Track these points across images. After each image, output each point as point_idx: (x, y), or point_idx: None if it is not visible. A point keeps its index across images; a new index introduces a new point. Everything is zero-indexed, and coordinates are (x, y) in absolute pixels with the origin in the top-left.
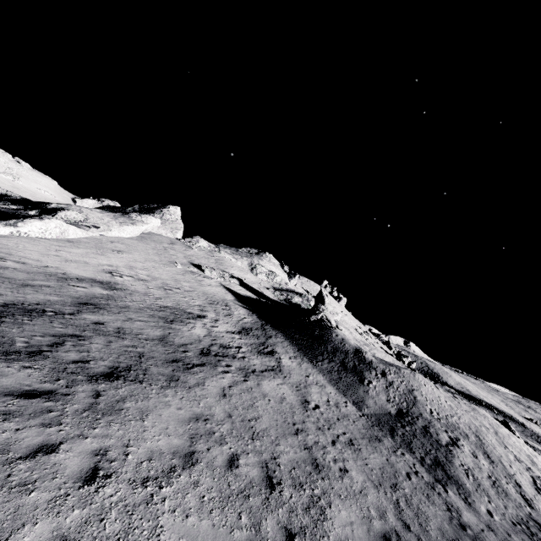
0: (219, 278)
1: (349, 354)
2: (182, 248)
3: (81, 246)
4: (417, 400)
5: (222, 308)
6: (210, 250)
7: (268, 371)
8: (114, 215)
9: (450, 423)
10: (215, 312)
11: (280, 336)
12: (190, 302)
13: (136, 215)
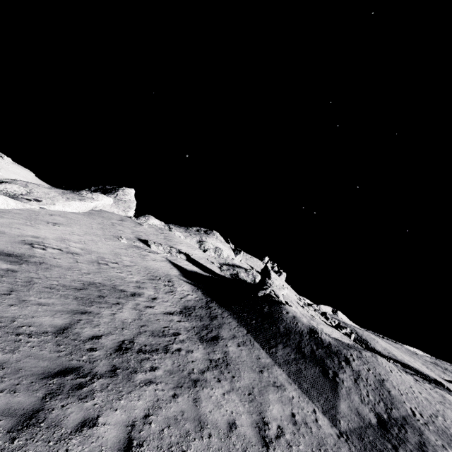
0: (165, 253)
1: (304, 336)
2: (131, 225)
3: (7, 216)
4: (392, 396)
5: (164, 284)
6: (161, 228)
7: (211, 369)
8: (63, 191)
9: (440, 428)
10: (155, 288)
11: (226, 315)
12: (127, 277)
13: (87, 193)
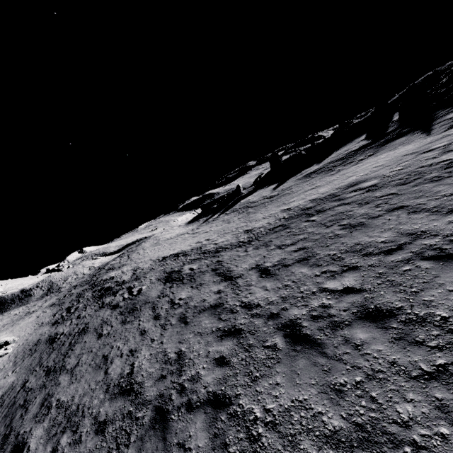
0: None
1: (20, 295)
2: None
3: None
4: (53, 282)
5: None
6: None
7: None
8: None
9: (66, 277)
10: None
11: None
12: None
13: None
